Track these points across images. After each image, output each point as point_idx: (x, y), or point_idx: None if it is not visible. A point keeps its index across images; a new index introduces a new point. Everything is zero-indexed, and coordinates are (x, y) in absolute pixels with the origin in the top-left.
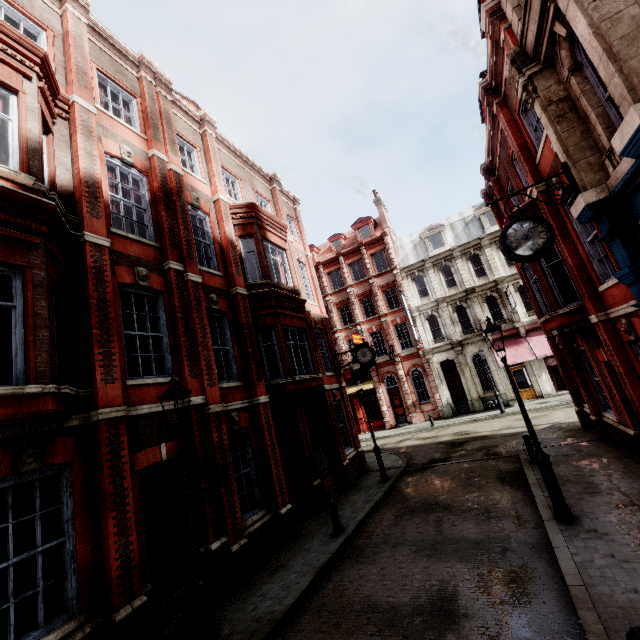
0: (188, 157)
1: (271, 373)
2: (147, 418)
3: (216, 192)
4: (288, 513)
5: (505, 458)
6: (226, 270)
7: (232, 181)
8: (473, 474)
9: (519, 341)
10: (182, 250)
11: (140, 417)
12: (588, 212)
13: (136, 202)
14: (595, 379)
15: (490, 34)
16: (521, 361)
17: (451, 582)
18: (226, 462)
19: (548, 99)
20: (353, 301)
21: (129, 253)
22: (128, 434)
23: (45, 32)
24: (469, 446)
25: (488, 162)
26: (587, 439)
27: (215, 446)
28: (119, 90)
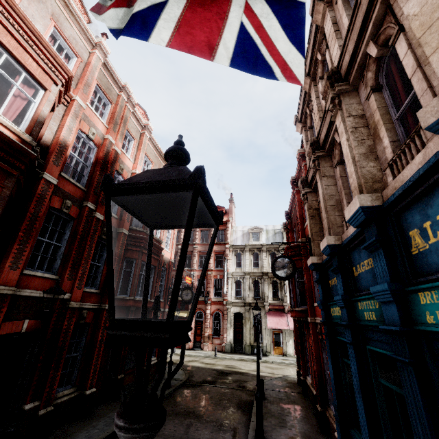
0: (128, 142)
1: (121, 289)
2: (25, 299)
3: (135, 168)
4: (91, 395)
5: (248, 391)
6: (121, 215)
7: (148, 163)
8: (224, 397)
9: (283, 314)
10: (99, 197)
11: (21, 297)
12: (312, 266)
13: (84, 159)
14: (308, 354)
15: (298, 162)
16: (280, 328)
17: None
18: (64, 345)
19: (310, 206)
20: (195, 254)
21: (65, 190)
22: (7, 307)
23: (77, 58)
24: (231, 377)
25: (289, 211)
26: (296, 391)
27: (62, 331)
28: (104, 97)
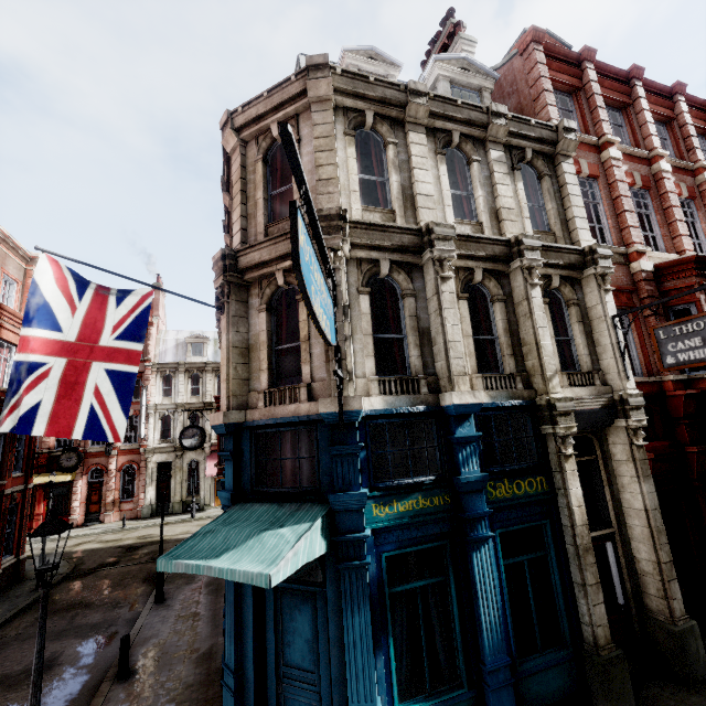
0: None
1: None
2: None
3: None
4: None
5: None
6: None
7: None
8: (128, 576)
9: None
10: None
11: None
12: None
13: None
14: None
15: None
16: None
17: (61, 651)
18: None
19: None
20: None
21: None
22: None
23: None
24: (143, 550)
25: None
26: None
27: None
28: None
